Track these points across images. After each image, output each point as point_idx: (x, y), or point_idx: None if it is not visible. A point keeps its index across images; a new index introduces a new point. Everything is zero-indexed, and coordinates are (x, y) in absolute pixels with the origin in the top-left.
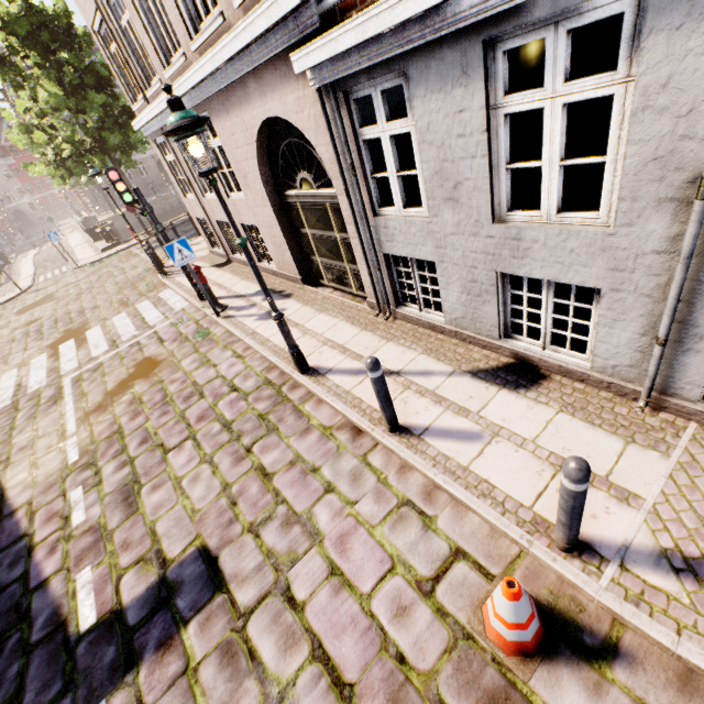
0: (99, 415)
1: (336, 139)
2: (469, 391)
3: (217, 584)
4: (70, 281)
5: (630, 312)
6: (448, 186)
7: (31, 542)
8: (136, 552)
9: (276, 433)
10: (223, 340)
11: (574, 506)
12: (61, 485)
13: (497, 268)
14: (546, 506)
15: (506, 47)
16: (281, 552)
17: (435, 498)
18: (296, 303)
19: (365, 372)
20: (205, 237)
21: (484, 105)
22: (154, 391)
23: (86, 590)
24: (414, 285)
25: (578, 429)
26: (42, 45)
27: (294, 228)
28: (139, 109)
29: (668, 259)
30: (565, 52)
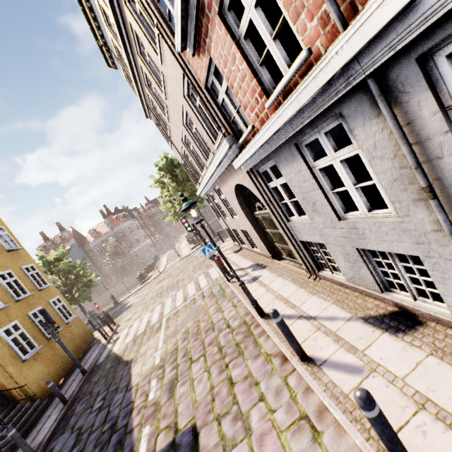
0: (171, 338)
1: (260, 189)
2: (359, 333)
3: (195, 451)
4: (177, 266)
5: (448, 272)
6: (310, 204)
7: (133, 406)
8: (167, 421)
9: (242, 356)
10: (229, 296)
11: (379, 433)
12: (149, 376)
13: (355, 246)
14: (404, 439)
15: (305, 144)
16: (228, 438)
17: (324, 417)
18: (267, 271)
19: (295, 317)
20: (230, 237)
21: (306, 167)
22: (194, 326)
23: (145, 438)
24: (321, 257)
25: (444, 372)
26: (171, 170)
27: (262, 229)
28: (198, 187)
29: (444, 234)
30: (328, 141)
